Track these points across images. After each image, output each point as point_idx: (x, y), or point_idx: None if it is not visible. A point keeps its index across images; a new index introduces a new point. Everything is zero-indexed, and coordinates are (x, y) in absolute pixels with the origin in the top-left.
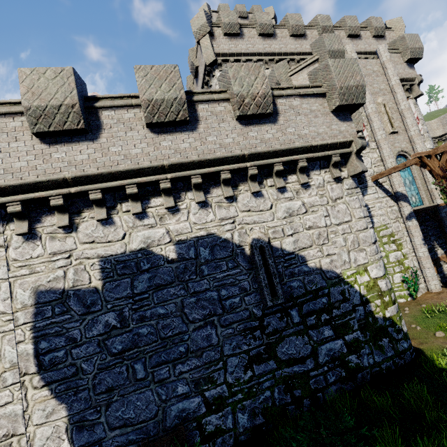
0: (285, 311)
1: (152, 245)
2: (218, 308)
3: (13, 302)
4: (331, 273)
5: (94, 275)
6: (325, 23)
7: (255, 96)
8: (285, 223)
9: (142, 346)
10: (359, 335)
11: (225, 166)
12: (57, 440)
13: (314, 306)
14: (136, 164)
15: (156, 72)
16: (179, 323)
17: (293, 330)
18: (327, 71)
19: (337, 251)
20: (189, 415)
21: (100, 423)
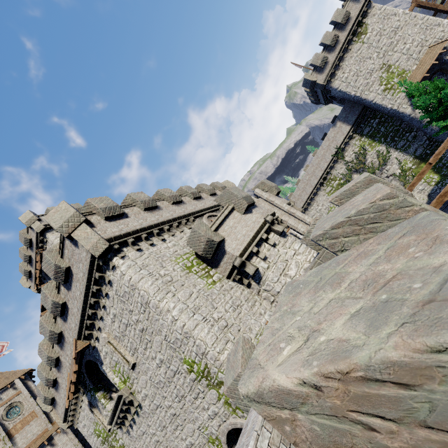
0: None
1: None
2: None
3: None
4: None
5: None
6: (191, 190)
7: None
8: None
9: None
10: None
11: None
12: None
13: None
14: None
15: None
16: None
17: None
18: None
19: None
20: None
21: None
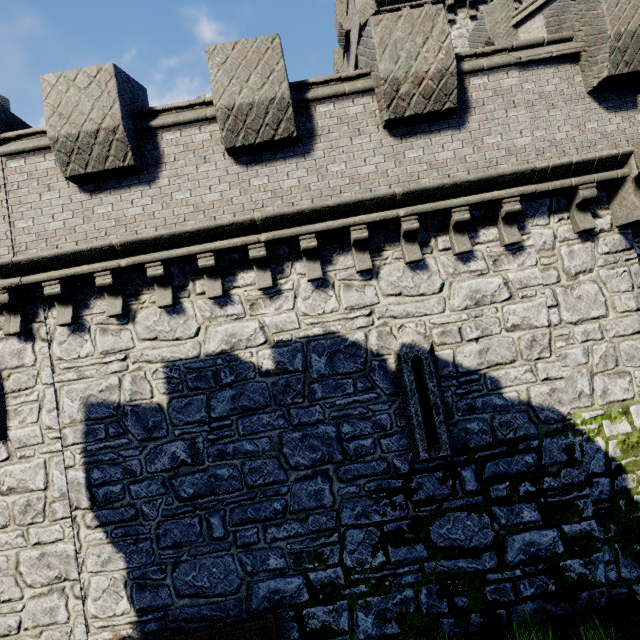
0: (451, 469)
1: (238, 347)
2: (335, 452)
3: (60, 415)
4: (549, 412)
5: (157, 387)
6: None
7: (421, 77)
8: (465, 317)
9: (220, 494)
10: (593, 527)
11: (358, 217)
12: (115, 595)
13: (508, 468)
14: (212, 219)
15: (241, 53)
16: (275, 468)
17: (463, 502)
18: (588, 2)
19: (567, 374)
20: (284, 599)
21: (166, 586)
